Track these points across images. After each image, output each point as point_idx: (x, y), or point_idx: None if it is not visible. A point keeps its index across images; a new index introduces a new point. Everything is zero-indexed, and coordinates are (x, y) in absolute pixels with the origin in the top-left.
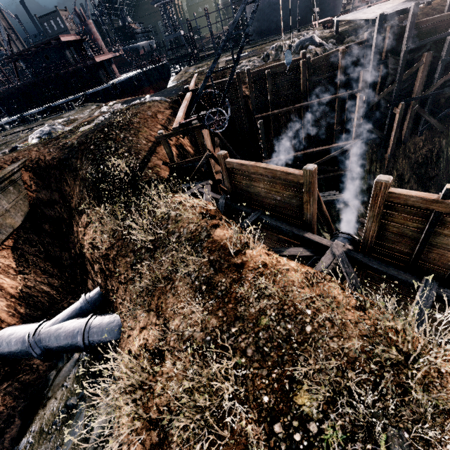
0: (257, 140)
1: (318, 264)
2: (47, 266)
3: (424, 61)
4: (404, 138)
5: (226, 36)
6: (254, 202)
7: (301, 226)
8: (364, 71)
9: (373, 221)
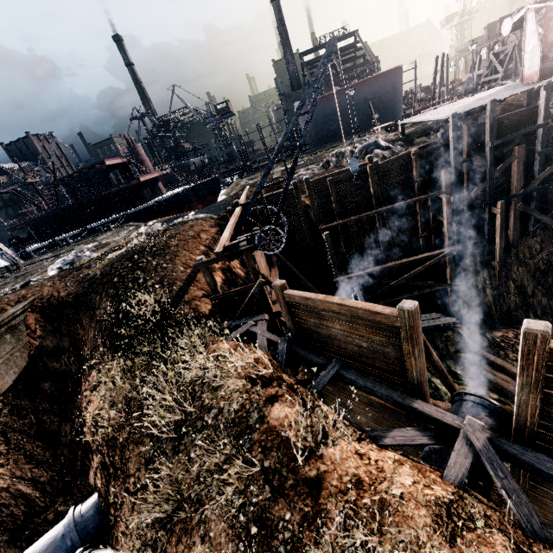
0: (324, 254)
1: (449, 467)
2: (36, 448)
3: (516, 155)
4: (513, 241)
5: (277, 148)
6: (329, 348)
7: (404, 386)
8: (445, 171)
9: (530, 391)
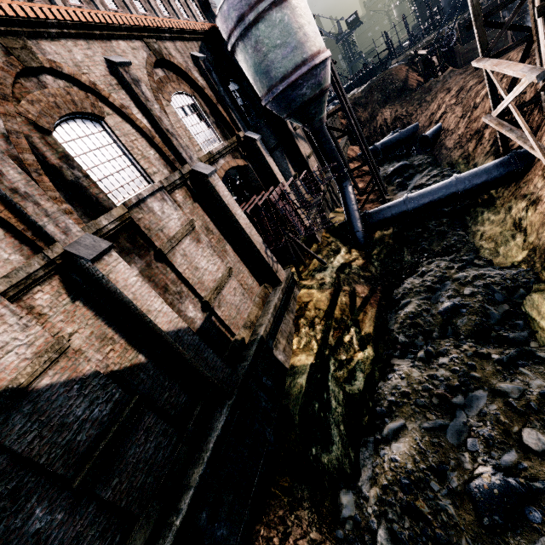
0: None
1: None
2: None
3: None
4: None
5: None
6: None
7: None
8: None
9: None
